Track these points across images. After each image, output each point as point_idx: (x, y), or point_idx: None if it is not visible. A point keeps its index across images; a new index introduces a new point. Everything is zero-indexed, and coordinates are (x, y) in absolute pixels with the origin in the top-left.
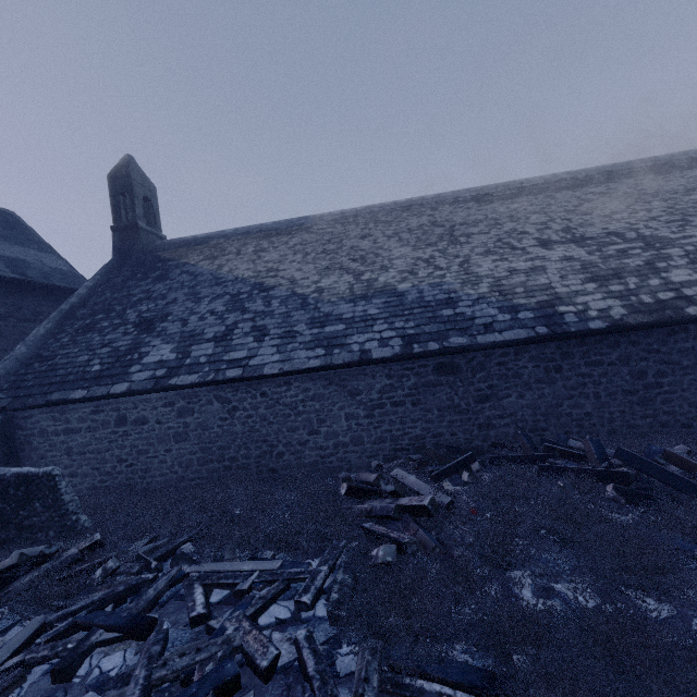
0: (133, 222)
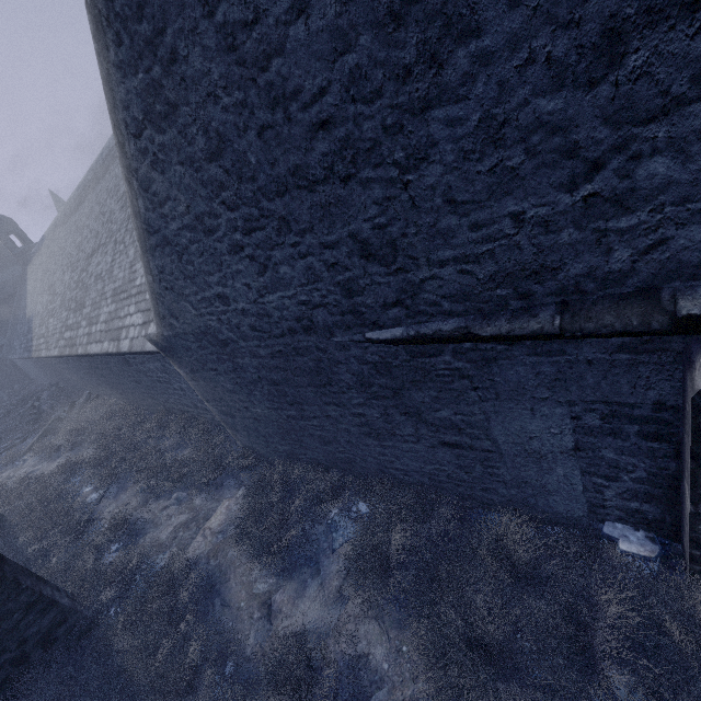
0: (12, 253)
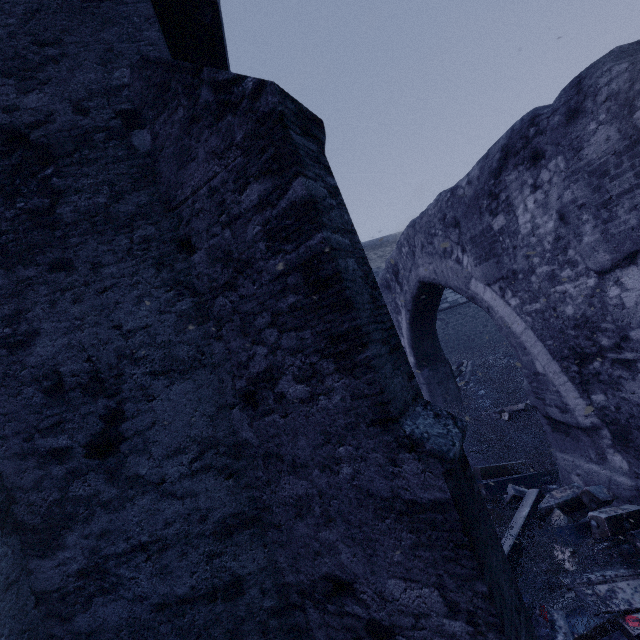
0: None
